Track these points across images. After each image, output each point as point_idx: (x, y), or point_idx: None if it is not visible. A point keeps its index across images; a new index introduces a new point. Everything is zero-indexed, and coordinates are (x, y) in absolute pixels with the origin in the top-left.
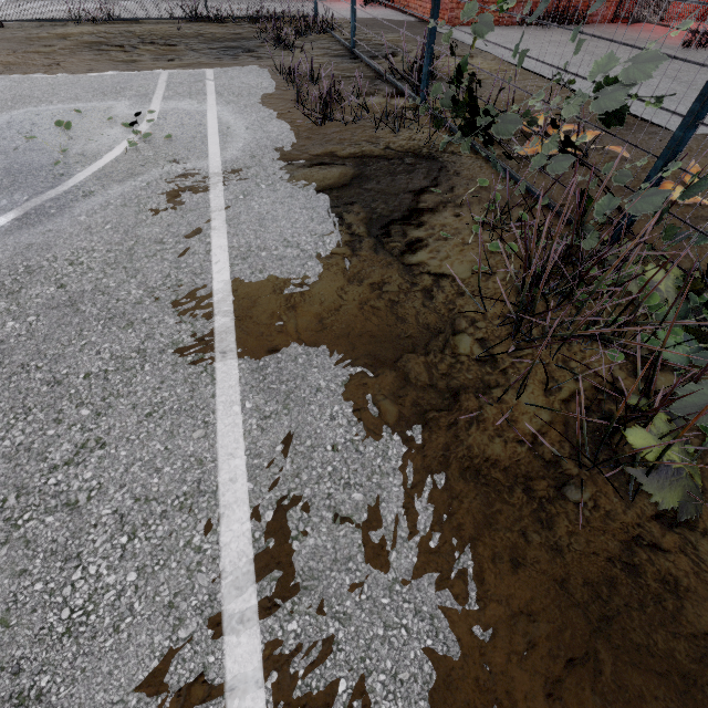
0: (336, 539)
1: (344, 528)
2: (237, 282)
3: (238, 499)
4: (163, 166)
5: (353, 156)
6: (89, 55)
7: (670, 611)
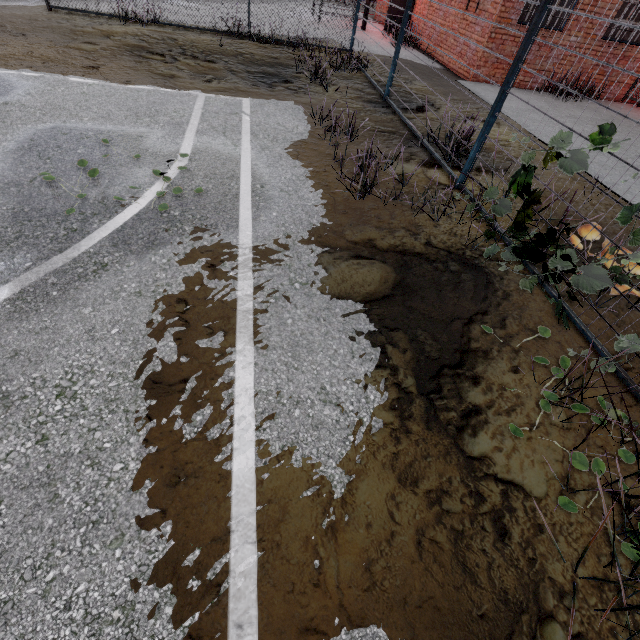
0: None
1: None
2: (263, 465)
3: None
4: (188, 234)
5: (393, 250)
6: (129, 61)
7: None
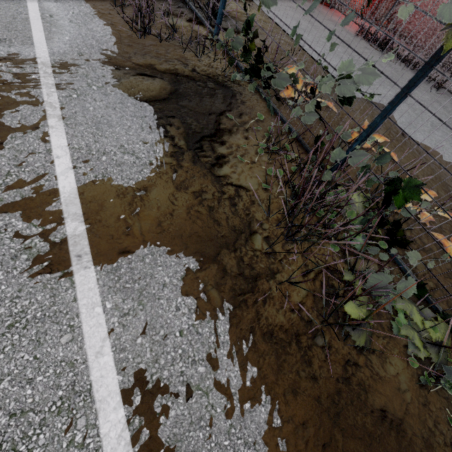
0: (190, 406)
1: (195, 396)
2: (82, 185)
3: (111, 392)
4: None
5: (169, 72)
6: None
7: (363, 400)
